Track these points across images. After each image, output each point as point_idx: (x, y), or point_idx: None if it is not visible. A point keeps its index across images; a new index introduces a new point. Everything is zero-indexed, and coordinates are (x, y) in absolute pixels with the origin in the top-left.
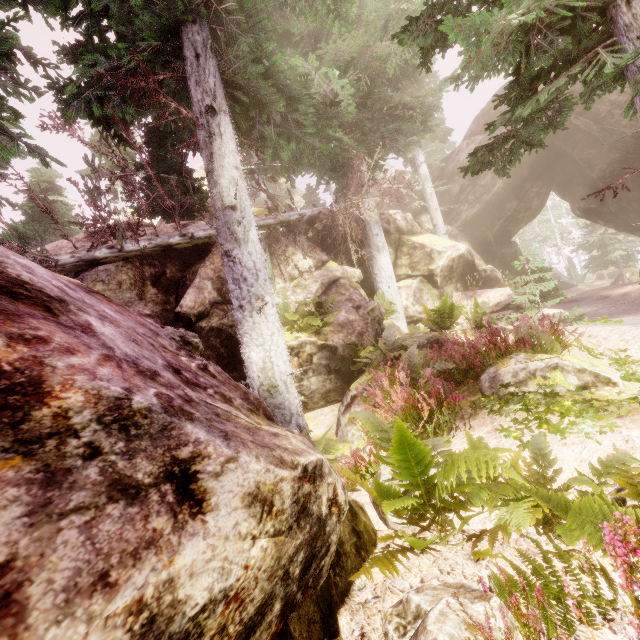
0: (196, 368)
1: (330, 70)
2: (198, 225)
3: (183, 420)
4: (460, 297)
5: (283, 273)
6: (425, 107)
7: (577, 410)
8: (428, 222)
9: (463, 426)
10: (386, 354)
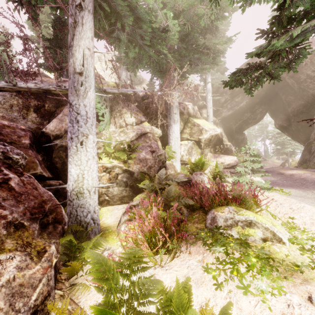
0: None
1: (168, 12)
2: None
3: None
4: (211, 156)
5: (116, 122)
6: (216, 50)
7: (259, 266)
8: (205, 113)
9: (186, 250)
10: (158, 185)
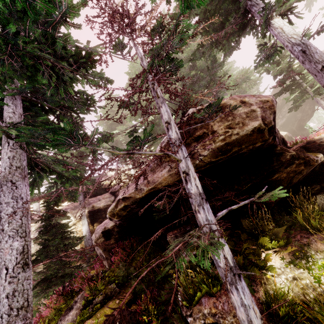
0: None
1: None
2: None
3: None
4: None
5: None
6: None
7: None
8: None
9: None
10: None
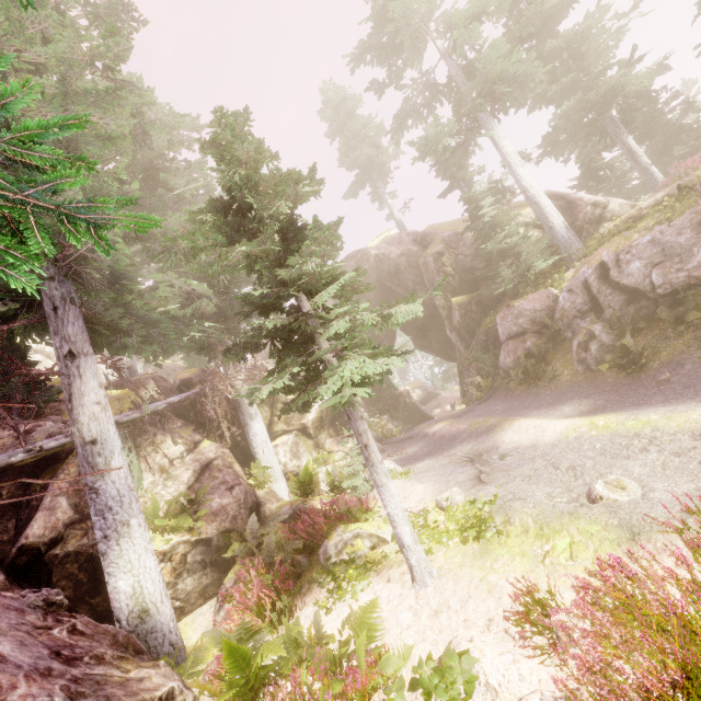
0: (67, 635)
1: (189, 280)
2: (46, 427)
3: (82, 700)
4: (332, 444)
5: (152, 465)
6: None
7: (356, 574)
8: None
9: (302, 602)
10: (253, 541)
